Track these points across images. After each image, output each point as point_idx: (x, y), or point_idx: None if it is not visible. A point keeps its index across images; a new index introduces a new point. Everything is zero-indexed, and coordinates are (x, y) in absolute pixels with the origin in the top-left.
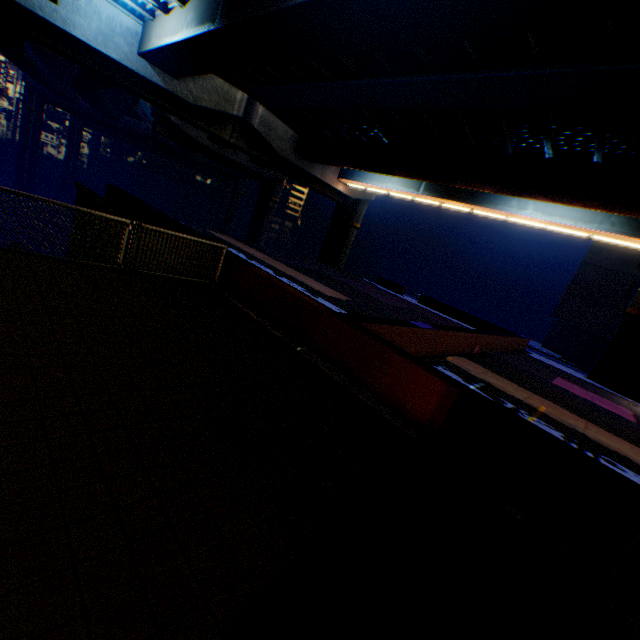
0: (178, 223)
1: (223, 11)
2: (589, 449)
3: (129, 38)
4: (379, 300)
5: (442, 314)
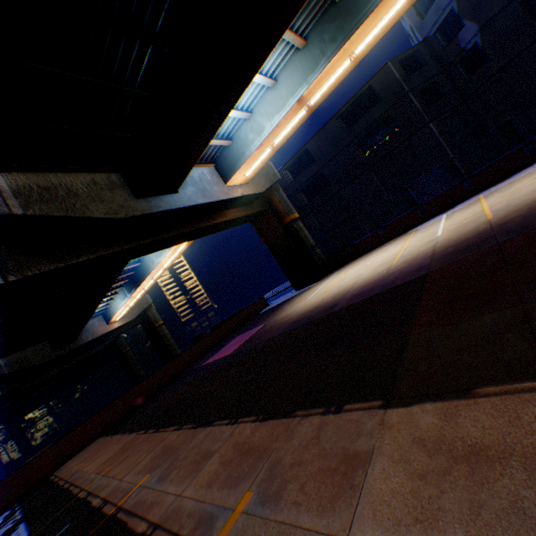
0: None
1: None
2: (18, 524)
3: None
4: None
5: None
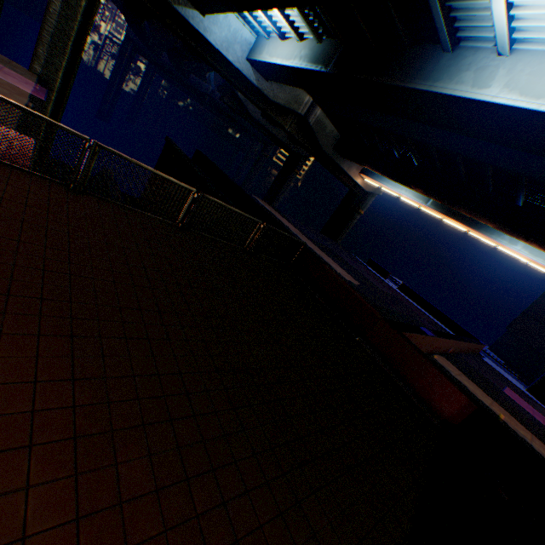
0: (260, 206)
1: (337, 62)
2: None
3: (244, 46)
4: (375, 285)
5: (416, 304)
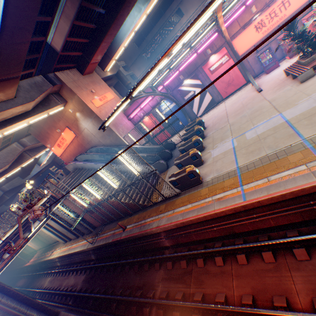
0: None
1: None
2: None
3: None
4: None
5: None
